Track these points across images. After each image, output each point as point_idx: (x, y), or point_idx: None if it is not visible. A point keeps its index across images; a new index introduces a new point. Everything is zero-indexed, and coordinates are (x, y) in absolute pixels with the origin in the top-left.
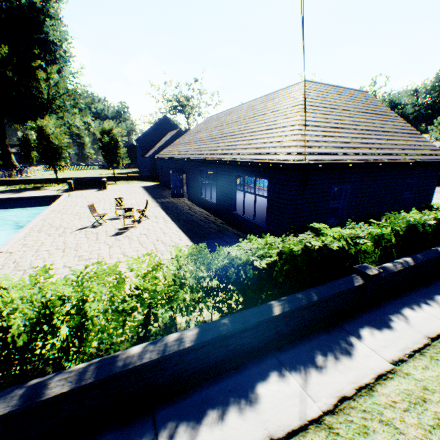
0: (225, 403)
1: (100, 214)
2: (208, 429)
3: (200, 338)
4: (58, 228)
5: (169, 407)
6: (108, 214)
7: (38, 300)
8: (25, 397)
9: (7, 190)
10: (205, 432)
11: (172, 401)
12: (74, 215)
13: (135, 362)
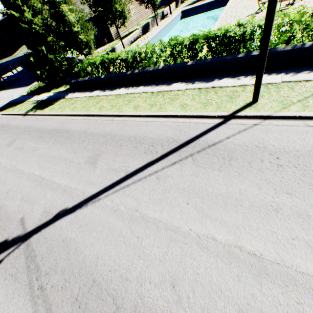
0: (312, 71)
1: (262, 2)
2: (301, 74)
3: (312, 45)
4: (235, 18)
5: (287, 70)
6: (266, 3)
7: (253, 25)
8: (246, 54)
9: (198, 0)
10: (299, 75)
11: (289, 69)
12: (242, 8)
13: (280, 50)
